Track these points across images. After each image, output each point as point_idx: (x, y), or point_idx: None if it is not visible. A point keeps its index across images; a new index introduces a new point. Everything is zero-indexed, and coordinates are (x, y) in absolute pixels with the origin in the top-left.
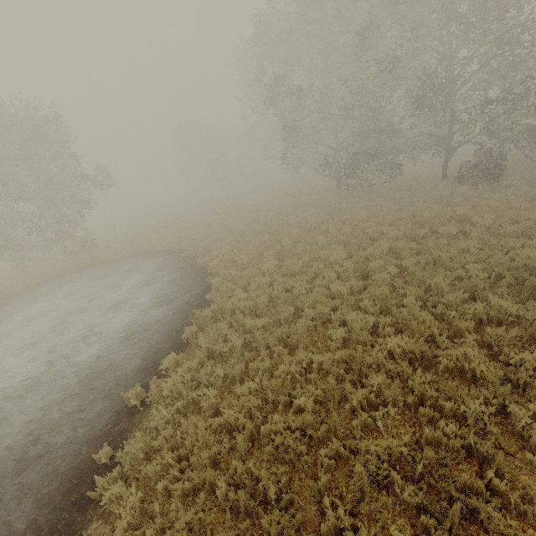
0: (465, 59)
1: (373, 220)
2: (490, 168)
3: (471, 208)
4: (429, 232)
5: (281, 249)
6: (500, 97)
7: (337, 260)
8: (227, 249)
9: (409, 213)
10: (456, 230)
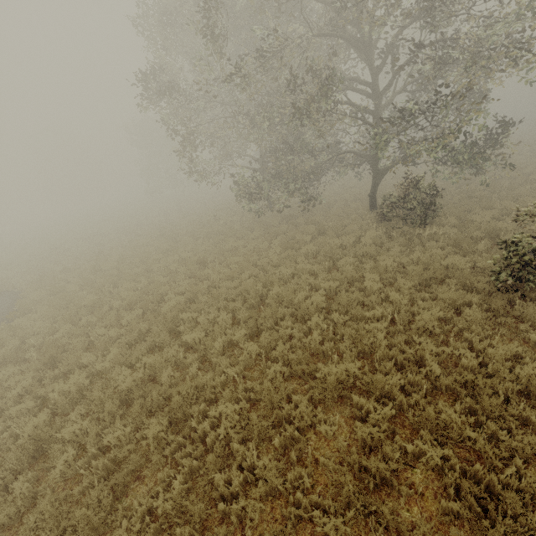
0: (386, 47)
1: (228, 284)
2: (414, 207)
3: (346, 282)
4: (245, 336)
5: (49, 342)
6: (409, 110)
7: (57, 395)
8: (42, 313)
9: (269, 280)
10: (271, 345)
